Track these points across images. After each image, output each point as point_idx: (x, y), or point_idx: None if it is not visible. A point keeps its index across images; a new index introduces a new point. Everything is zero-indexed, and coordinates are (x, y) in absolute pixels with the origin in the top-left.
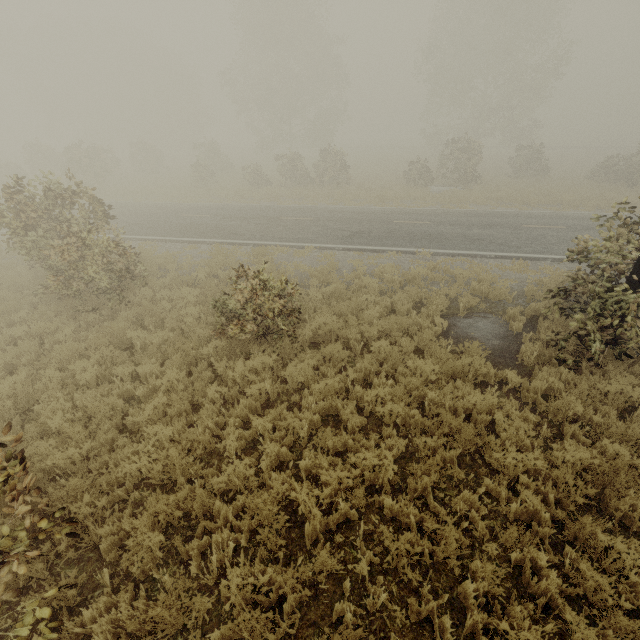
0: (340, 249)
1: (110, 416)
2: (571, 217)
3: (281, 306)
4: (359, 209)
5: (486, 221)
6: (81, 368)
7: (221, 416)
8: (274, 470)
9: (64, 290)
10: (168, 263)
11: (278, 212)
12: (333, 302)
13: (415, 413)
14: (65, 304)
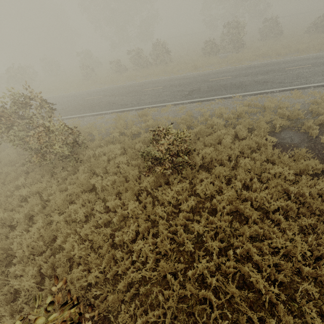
0: (187, 103)
1: (102, 238)
2: (310, 58)
3: (179, 148)
4: (185, 76)
5: (263, 70)
6: (73, 210)
7: (172, 227)
8: (218, 255)
9: (43, 162)
10: (92, 131)
11: (140, 86)
12: (200, 137)
13: (288, 202)
14: (44, 169)
